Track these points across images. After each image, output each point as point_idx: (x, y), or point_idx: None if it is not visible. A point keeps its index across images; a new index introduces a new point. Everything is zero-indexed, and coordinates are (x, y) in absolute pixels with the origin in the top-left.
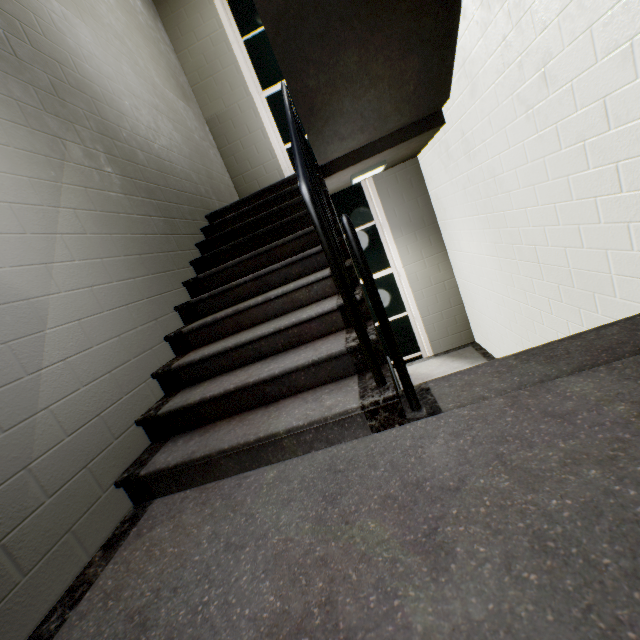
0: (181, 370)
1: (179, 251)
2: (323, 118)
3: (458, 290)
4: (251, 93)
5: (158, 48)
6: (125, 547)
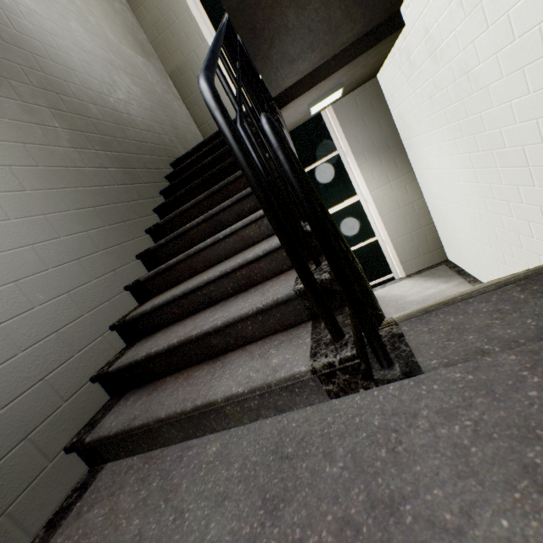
0: (136, 321)
1: (141, 200)
2: (268, 39)
3: (428, 210)
4: (206, 39)
5: (112, 7)
6: (62, 530)
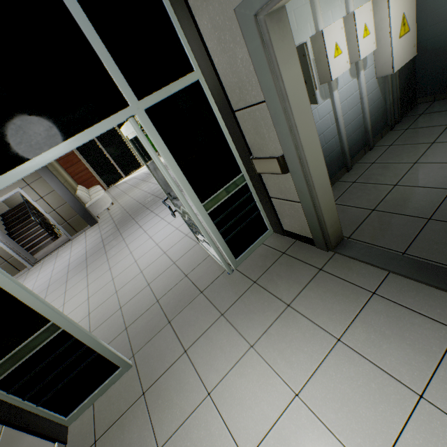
0: None
1: (1, 227)
2: None
3: None
4: None
5: None
6: None
